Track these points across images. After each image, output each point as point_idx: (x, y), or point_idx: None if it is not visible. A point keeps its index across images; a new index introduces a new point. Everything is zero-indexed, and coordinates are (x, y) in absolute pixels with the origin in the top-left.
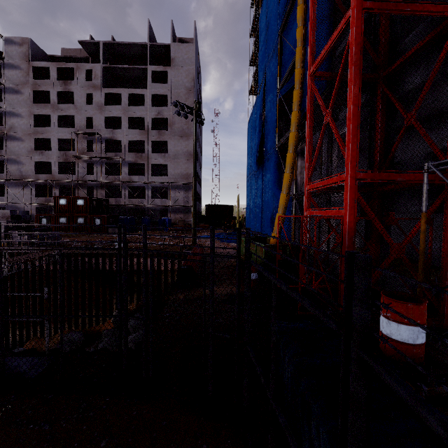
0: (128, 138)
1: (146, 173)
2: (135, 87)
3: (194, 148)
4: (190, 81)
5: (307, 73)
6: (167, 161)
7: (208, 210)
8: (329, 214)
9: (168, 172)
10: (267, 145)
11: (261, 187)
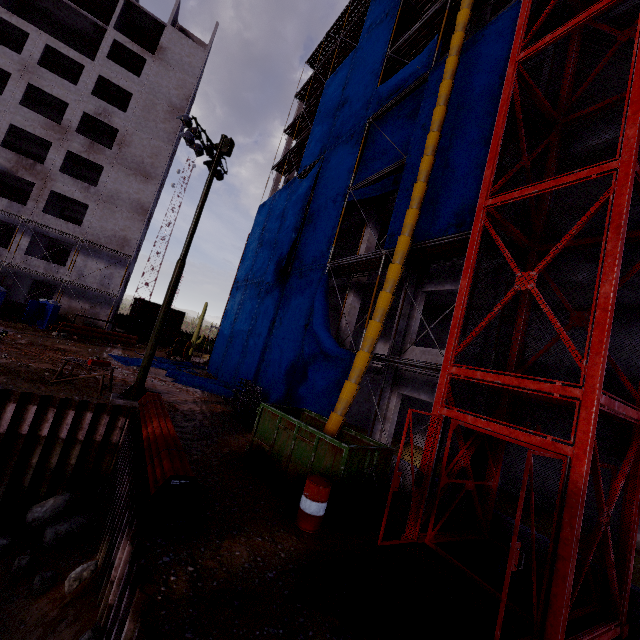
0: (12, 120)
1: (32, 202)
2: (64, 42)
3: (198, 210)
4: (182, 98)
5: (478, 202)
6: (91, 200)
7: (138, 308)
8: (520, 438)
9: (85, 219)
10: (304, 255)
11: (272, 311)
